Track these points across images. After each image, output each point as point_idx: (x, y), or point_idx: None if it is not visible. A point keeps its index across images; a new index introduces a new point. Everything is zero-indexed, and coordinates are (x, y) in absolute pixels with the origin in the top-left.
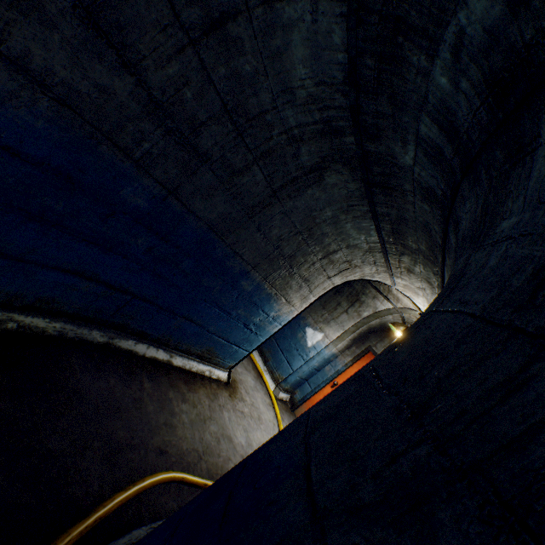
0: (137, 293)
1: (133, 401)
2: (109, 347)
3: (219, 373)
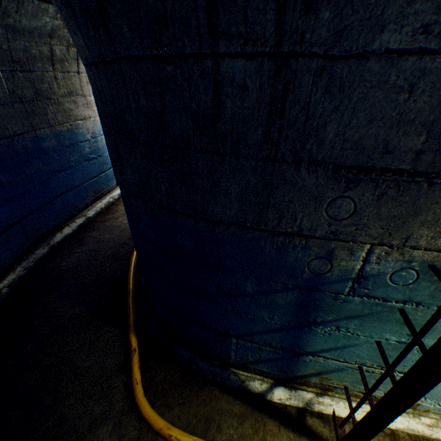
0: (17, 219)
1: (97, 243)
2: (54, 247)
3: (117, 193)
